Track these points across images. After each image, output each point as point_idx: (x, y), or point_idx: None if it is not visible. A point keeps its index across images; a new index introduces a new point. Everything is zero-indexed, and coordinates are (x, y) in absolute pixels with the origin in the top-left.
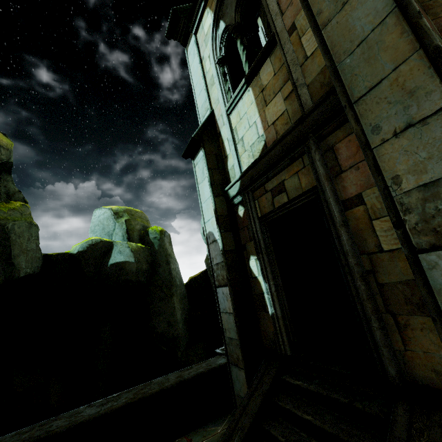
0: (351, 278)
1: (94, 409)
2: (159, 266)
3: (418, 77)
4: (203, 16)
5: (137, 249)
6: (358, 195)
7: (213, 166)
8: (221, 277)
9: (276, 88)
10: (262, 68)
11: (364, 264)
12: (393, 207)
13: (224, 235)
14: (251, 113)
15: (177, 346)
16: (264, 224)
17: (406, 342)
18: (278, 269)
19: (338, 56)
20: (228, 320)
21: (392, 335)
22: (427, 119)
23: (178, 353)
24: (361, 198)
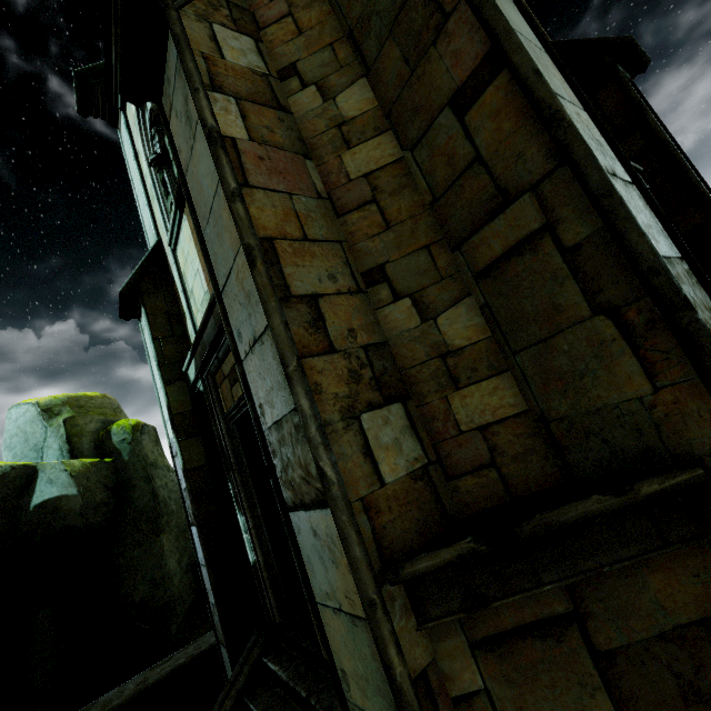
0: None
1: None
2: (133, 489)
3: (249, 279)
4: None
5: (84, 470)
6: None
7: (163, 334)
8: (191, 511)
9: None
10: None
11: None
12: (263, 447)
13: (186, 445)
14: (193, 255)
15: (171, 616)
16: (233, 425)
17: None
18: (255, 493)
19: (202, 221)
20: (207, 576)
21: None
22: (262, 336)
23: (172, 628)
24: None
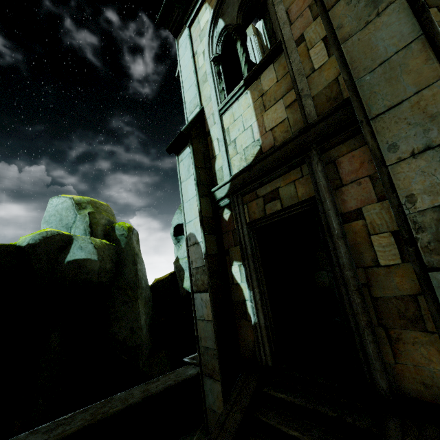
0: (346, 291)
1: (39, 436)
2: (125, 266)
3: None
4: (200, 11)
5: (102, 246)
6: (358, 209)
7: (200, 165)
8: (200, 282)
9: (278, 94)
10: (263, 73)
11: (359, 278)
12: (406, 225)
13: (208, 238)
14: (247, 116)
15: (139, 354)
16: (251, 230)
17: (397, 356)
18: (264, 277)
19: (357, 72)
20: (206, 328)
21: (383, 348)
22: None
23: (140, 362)
24: (361, 213)
